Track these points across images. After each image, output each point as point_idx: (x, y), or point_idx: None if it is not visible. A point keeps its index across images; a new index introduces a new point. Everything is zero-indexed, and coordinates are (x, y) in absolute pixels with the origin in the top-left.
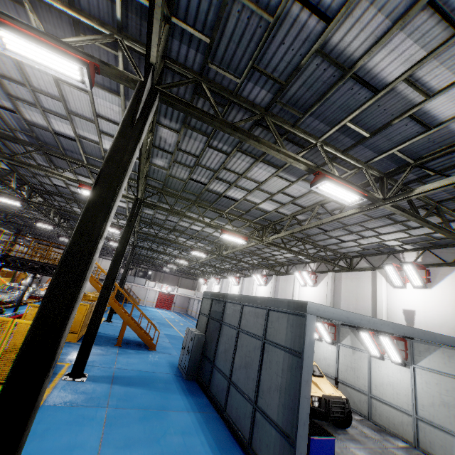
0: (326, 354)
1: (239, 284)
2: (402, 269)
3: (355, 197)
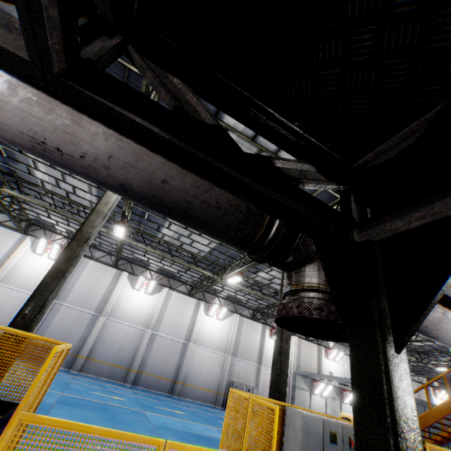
0: (320, 404)
1: (153, 293)
2: (330, 350)
3: (441, 369)
